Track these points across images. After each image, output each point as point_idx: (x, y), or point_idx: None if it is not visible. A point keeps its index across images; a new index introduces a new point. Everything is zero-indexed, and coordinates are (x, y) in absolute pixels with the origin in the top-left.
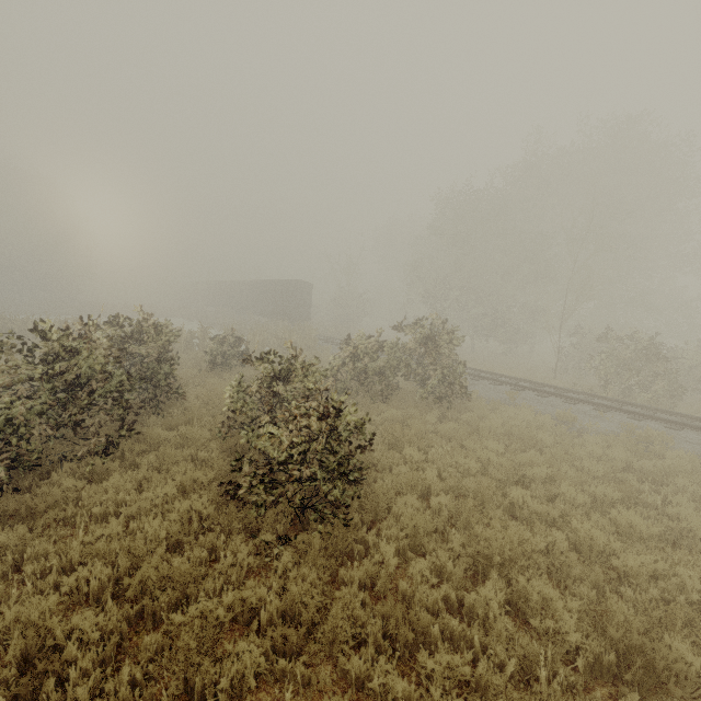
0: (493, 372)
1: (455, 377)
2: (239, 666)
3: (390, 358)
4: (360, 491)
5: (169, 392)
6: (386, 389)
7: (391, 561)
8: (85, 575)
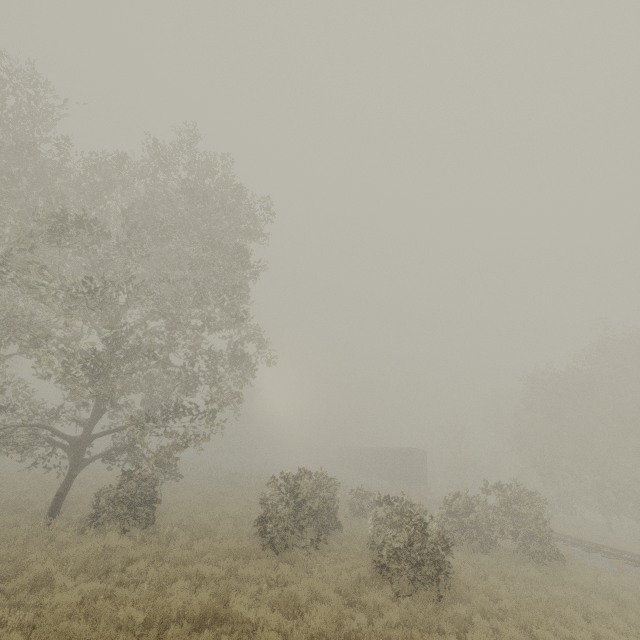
0: (611, 547)
1: (543, 535)
2: (389, 618)
3: (485, 515)
4: (450, 584)
5: (335, 522)
6: (484, 542)
7: (462, 610)
8: (323, 585)
